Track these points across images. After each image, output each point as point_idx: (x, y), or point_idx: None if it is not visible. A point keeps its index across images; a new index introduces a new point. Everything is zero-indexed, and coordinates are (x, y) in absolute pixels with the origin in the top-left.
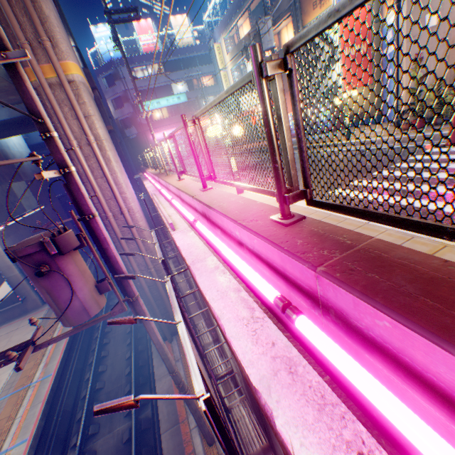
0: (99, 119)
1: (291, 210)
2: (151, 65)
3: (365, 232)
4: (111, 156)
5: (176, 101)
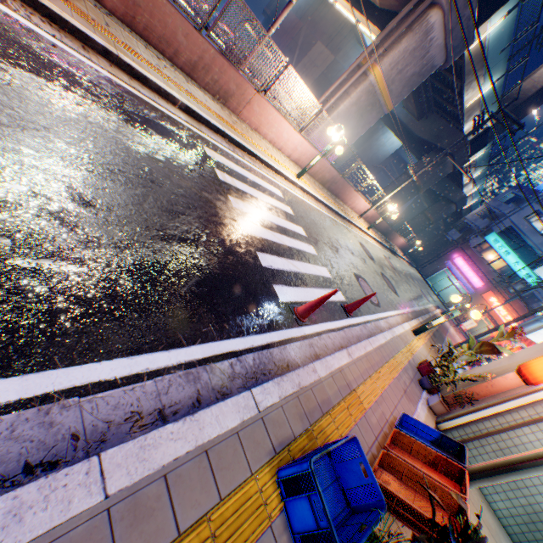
0: (352, 104)
1: (255, 147)
2: None
3: (214, 117)
4: (328, 120)
5: (522, 273)
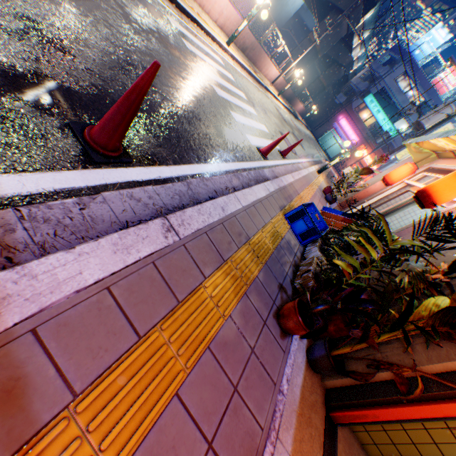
0: None
1: (194, 12)
2: (418, 90)
3: None
4: None
5: (386, 128)
